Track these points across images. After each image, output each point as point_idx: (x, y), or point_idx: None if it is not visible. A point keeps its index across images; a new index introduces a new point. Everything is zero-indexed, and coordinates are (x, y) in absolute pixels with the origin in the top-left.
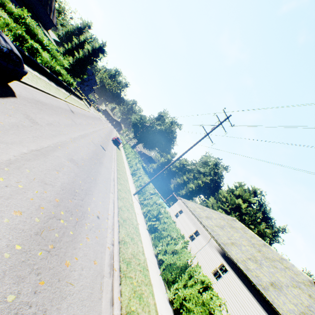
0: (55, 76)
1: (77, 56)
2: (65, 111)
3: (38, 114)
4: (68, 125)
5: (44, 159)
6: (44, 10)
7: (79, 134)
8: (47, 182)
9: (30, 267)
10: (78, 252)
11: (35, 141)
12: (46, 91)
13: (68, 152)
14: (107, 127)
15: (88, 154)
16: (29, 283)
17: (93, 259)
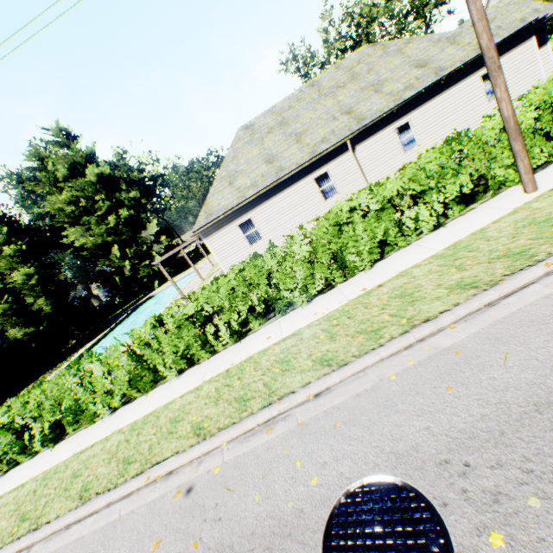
0: None
1: None
2: None
3: None
4: None
5: None
6: None
7: None
8: None
9: None
10: None
11: None
12: None
13: None
14: None
15: None
16: None
17: None
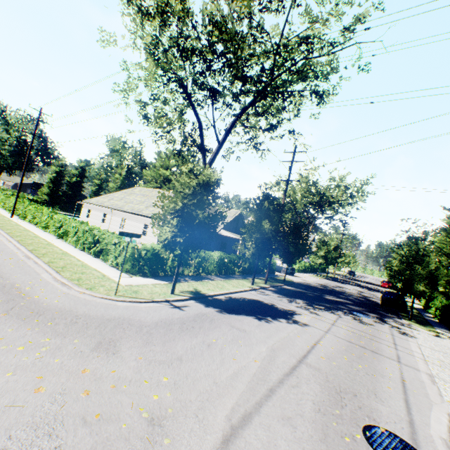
0: None
1: None
2: None
3: None
4: None
5: None
6: None
7: None
8: None
9: None
10: None
11: None
12: None
13: None
14: None
15: None
16: None
17: None
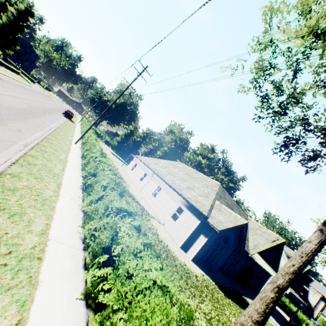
0: None
1: (0, 22)
2: None
3: None
4: None
5: None
6: None
7: (8, 94)
8: None
9: None
10: None
11: None
12: None
13: None
14: (59, 105)
15: (18, 107)
16: None
17: (9, 137)
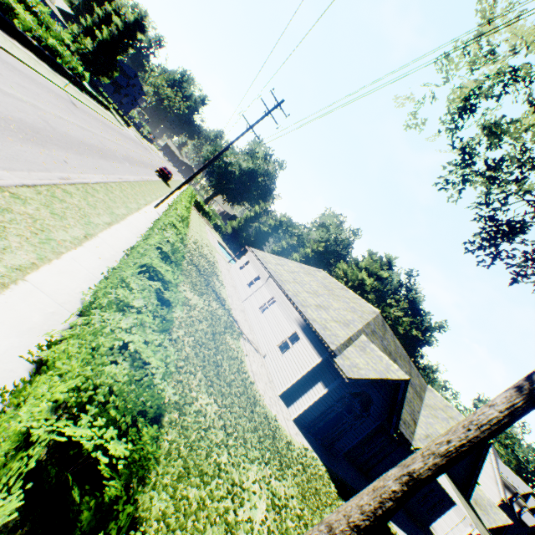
0: (49, 54)
1: (99, 38)
2: (58, 97)
3: (5, 71)
4: (57, 106)
5: (3, 96)
6: None
7: (75, 122)
8: (3, 106)
9: None
10: (26, 147)
11: None
12: (27, 63)
13: (43, 116)
14: (157, 162)
15: (81, 139)
16: None
17: (43, 162)
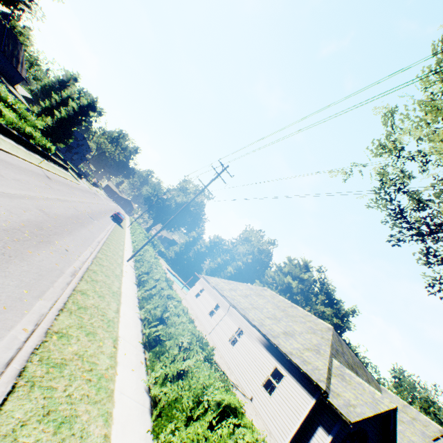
0: (25, 138)
1: (58, 116)
2: (38, 175)
3: (3, 170)
4: (41, 187)
5: (10, 200)
6: (8, 62)
7: (55, 197)
8: (14, 213)
9: (1, 239)
10: (41, 253)
11: (1, 187)
12: (13, 153)
13: (38, 205)
14: (106, 204)
15: (65, 214)
16: (0, 243)
17: (55, 263)
